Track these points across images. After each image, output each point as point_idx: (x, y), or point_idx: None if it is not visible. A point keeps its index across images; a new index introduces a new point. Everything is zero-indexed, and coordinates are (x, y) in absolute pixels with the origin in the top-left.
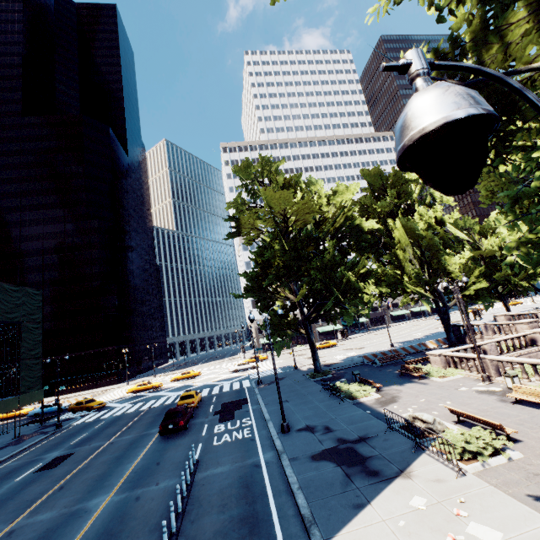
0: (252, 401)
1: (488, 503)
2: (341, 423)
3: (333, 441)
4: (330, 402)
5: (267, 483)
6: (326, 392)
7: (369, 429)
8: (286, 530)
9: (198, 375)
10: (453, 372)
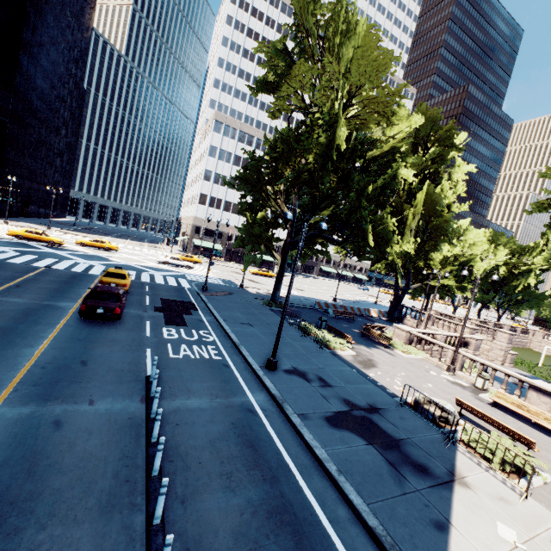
0: (202, 309)
1: None
2: (335, 377)
3: (341, 402)
4: (305, 343)
5: (279, 446)
6: (294, 330)
7: (373, 396)
8: None
9: (115, 250)
10: (417, 352)
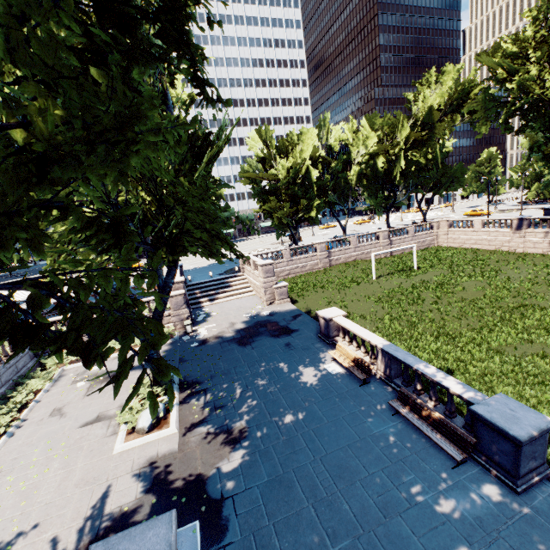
0: None
1: None
2: None
3: None
4: None
5: None
6: None
7: None
8: None
9: None
10: None
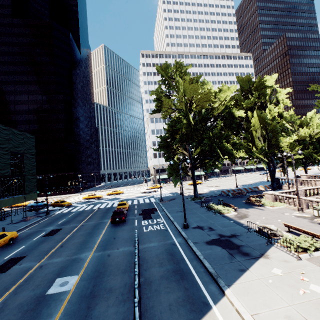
0: (159, 209)
1: (318, 275)
2: (218, 226)
3: (216, 235)
4: (207, 214)
5: (182, 253)
6: (204, 209)
7: (236, 230)
8: (202, 279)
9: (122, 193)
10: (279, 204)
